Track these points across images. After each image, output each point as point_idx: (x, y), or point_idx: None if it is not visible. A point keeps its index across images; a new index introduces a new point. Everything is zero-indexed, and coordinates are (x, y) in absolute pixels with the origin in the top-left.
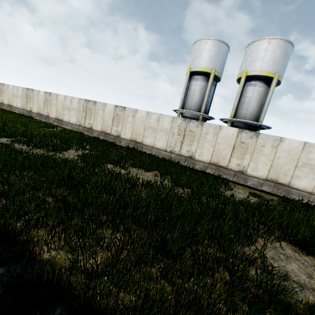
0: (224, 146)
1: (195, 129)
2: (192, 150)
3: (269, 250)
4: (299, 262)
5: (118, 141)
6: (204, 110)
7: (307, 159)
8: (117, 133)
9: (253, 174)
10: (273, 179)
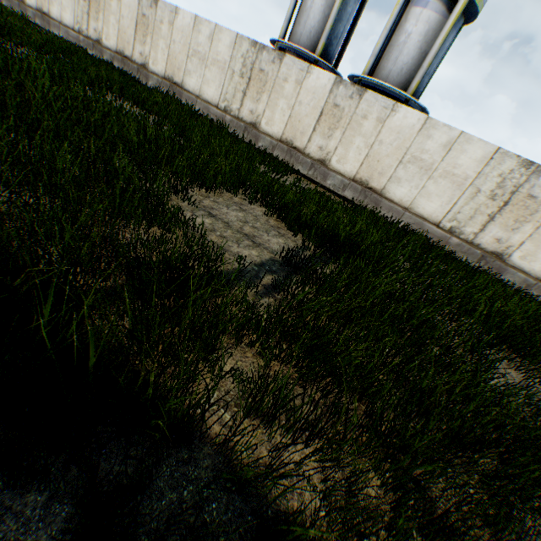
0: (307, 111)
1: (269, 67)
2: (258, 112)
3: (225, 201)
4: (254, 218)
5: (144, 77)
6: (322, 52)
7: (422, 150)
8: (143, 59)
9: (338, 168)
10: (363, 181)
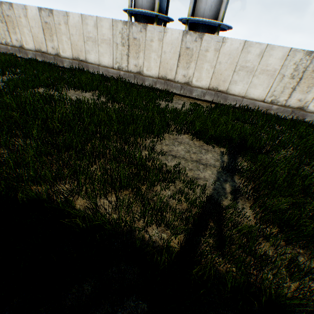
0: (170, 56)
1: (139, 35)
2: (140, 64)
3: (169, 141)
4: (188, 145)
5: (60, 62)
6: (158, 9)
7: (245, 61)
8: (55, 50)
9: (197, 84)
10: (214, 88)
